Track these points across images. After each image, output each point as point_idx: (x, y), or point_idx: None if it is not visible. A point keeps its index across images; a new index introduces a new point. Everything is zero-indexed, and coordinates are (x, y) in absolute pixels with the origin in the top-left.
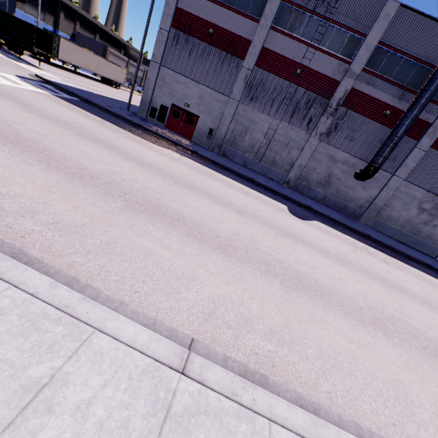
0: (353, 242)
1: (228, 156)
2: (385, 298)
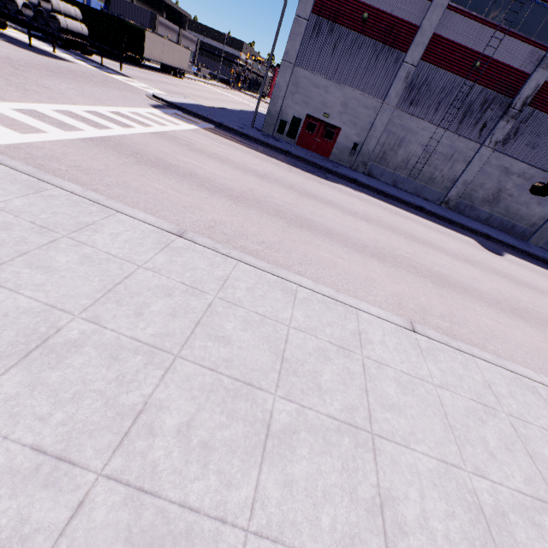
0: None
1: (374, 175)
2: None
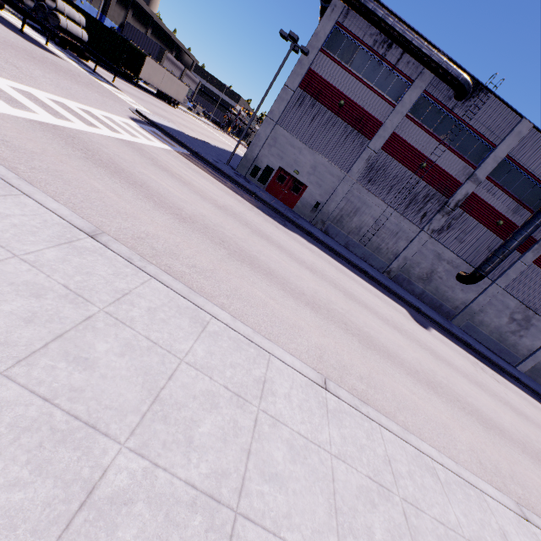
0: (466, 355)
1: (330, 234)
2: (524, 428)
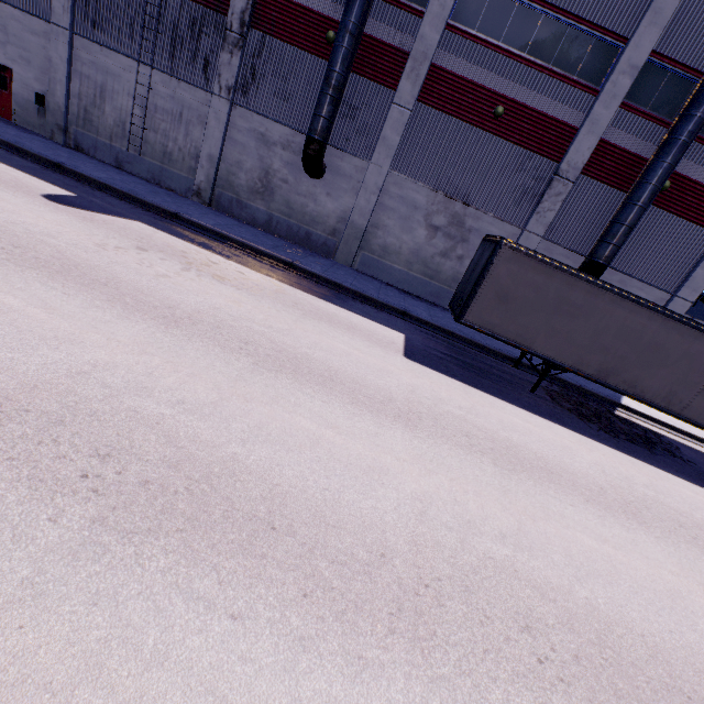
0: (186, 251)
1: (85, 149)
2: None
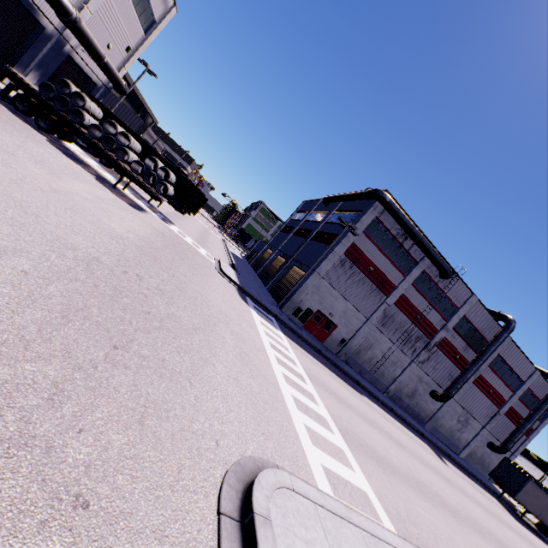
0: (464, 477)
1: (349, 363)
2: None
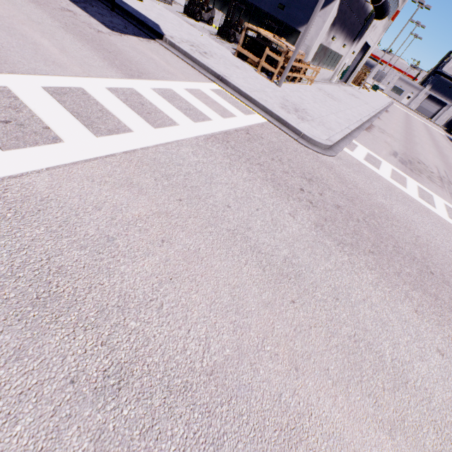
0: None
1: None
2: (421, 131)
